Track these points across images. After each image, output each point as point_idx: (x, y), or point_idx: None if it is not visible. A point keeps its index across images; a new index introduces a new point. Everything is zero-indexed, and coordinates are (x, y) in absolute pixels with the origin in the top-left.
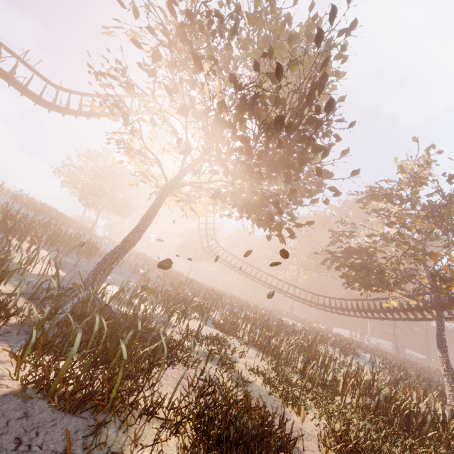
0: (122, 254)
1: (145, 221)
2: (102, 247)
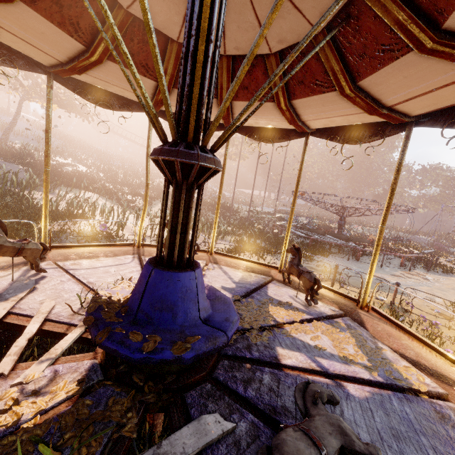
0: (11, 129)
1: (16, 116)
2: (18, 127)
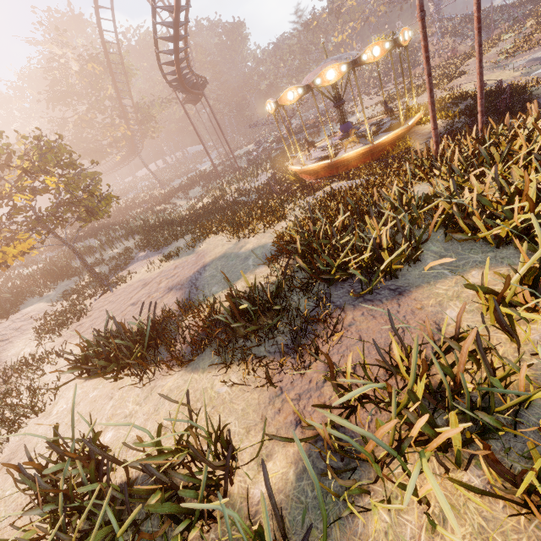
0: None
1: None
2: None
